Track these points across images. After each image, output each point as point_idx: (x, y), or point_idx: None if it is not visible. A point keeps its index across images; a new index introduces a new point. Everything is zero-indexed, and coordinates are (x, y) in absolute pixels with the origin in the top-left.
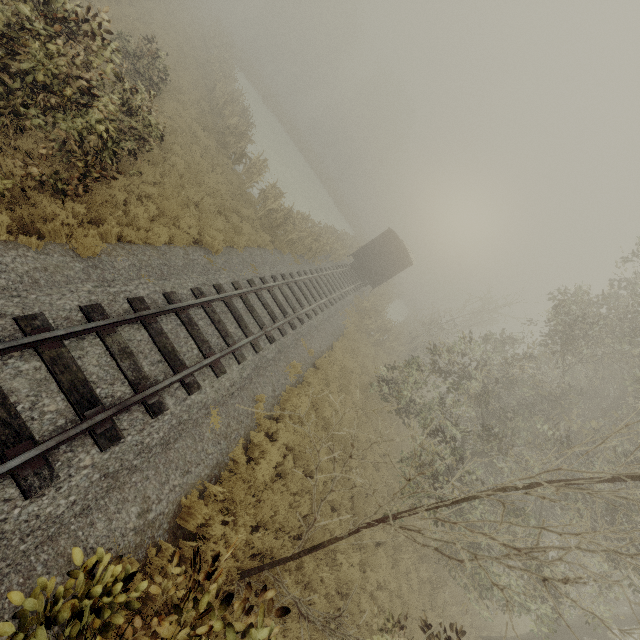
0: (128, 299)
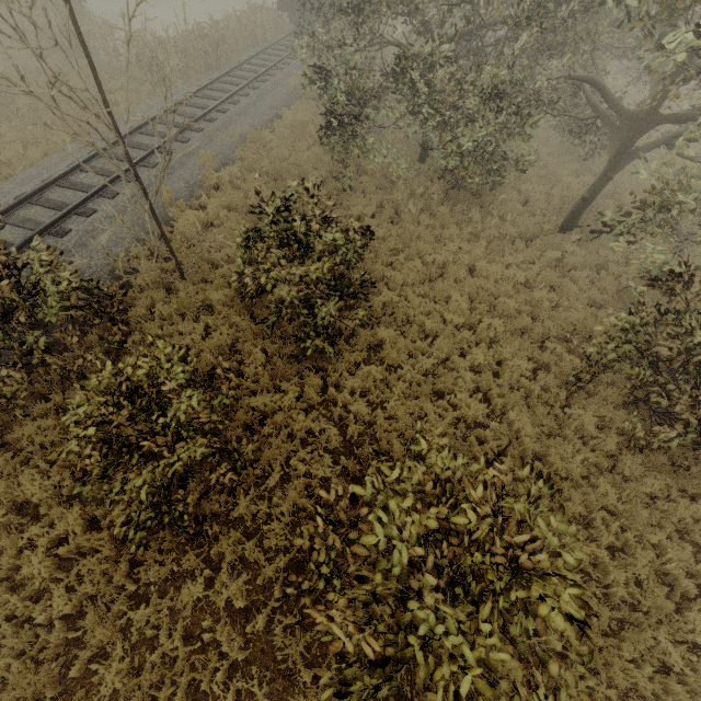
0: (15, 199)
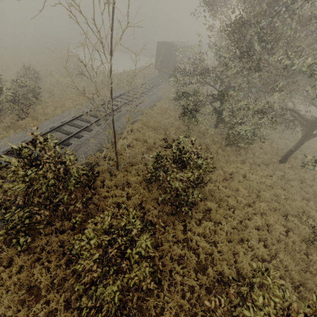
0: (50, 128)
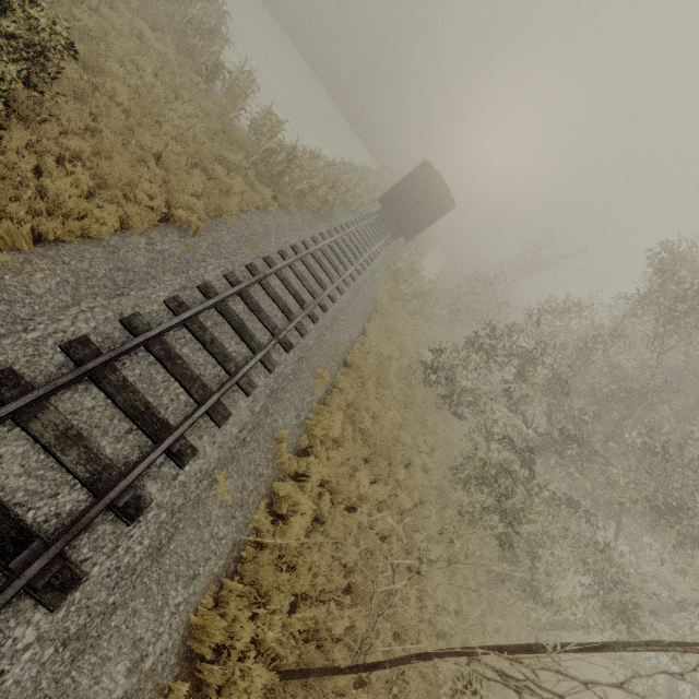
0: (61, 346)
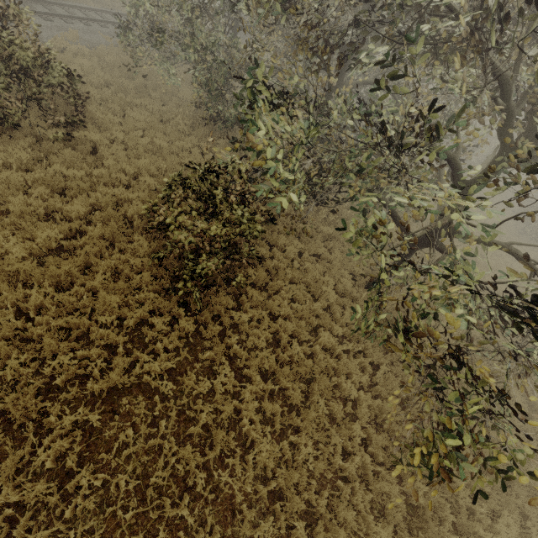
0: None
